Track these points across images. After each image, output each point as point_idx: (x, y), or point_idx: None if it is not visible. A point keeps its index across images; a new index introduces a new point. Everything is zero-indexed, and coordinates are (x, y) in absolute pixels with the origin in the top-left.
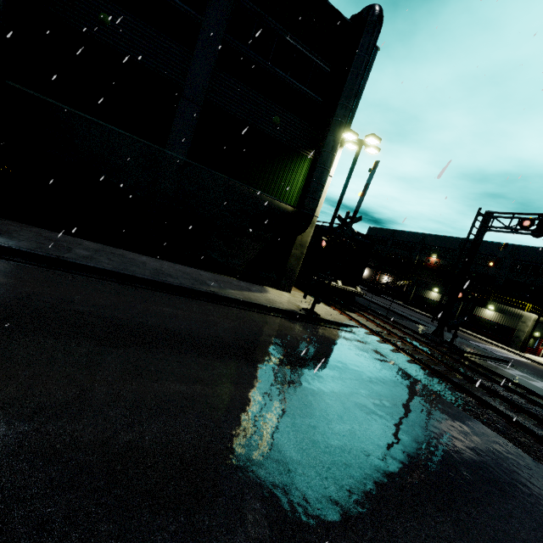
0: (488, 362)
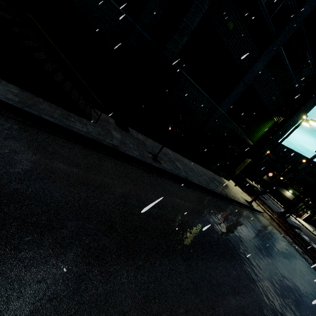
0: (296, 230)
